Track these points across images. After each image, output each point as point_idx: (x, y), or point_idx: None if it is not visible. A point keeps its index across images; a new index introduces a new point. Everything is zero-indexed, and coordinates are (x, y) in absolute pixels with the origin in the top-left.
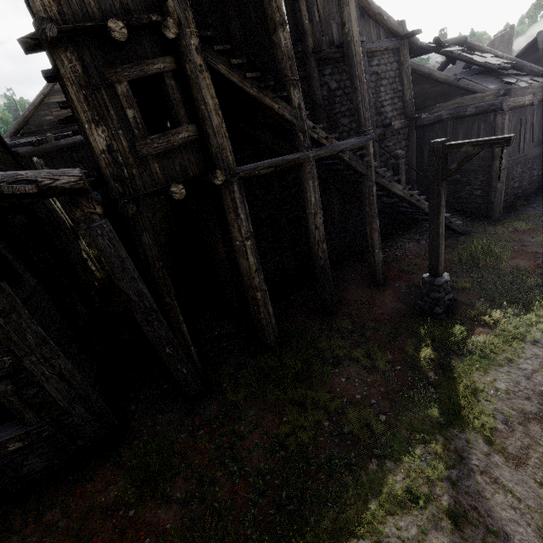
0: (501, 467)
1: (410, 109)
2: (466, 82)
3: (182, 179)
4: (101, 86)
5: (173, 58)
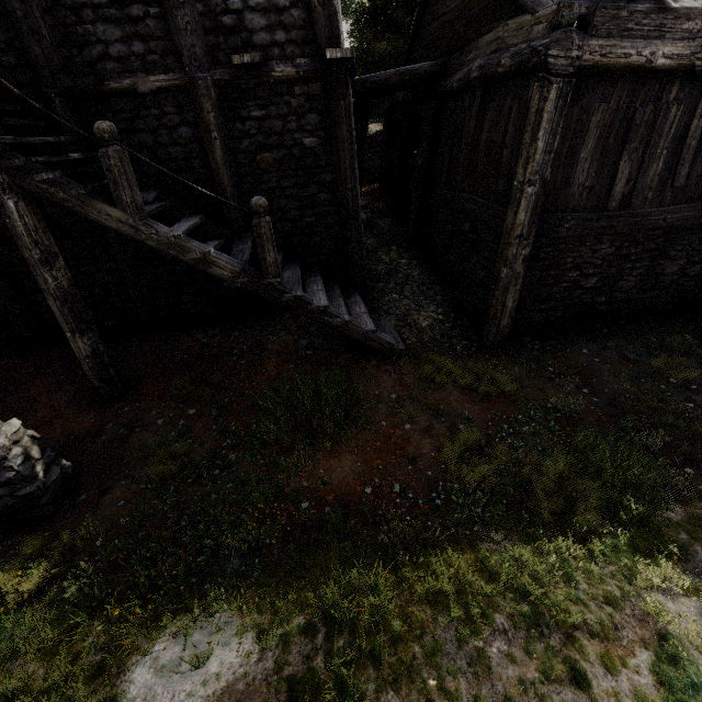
0: None
1: (322, 32)
2: None
3: None
4: None
5: None
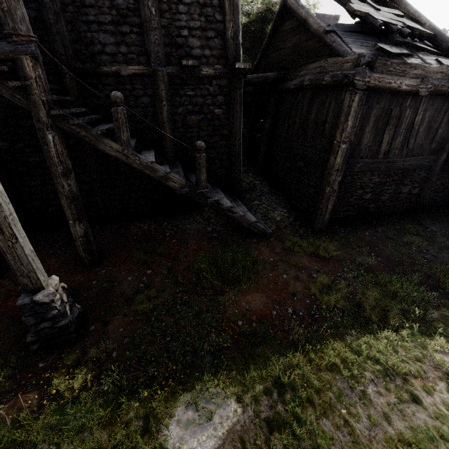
0: None
1: (231, 53)
2: (333, 38)
3: None
4: None
5: None
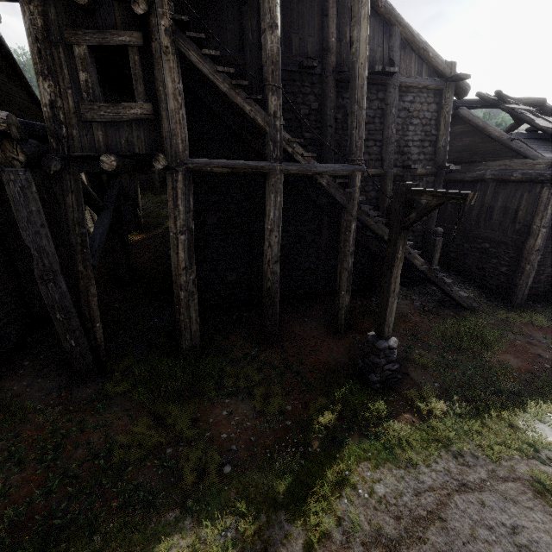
0: None
1: (441, 157)
2: (519, 144)
3: (121, 153)
4: (60, 45)
5: (142, 34)
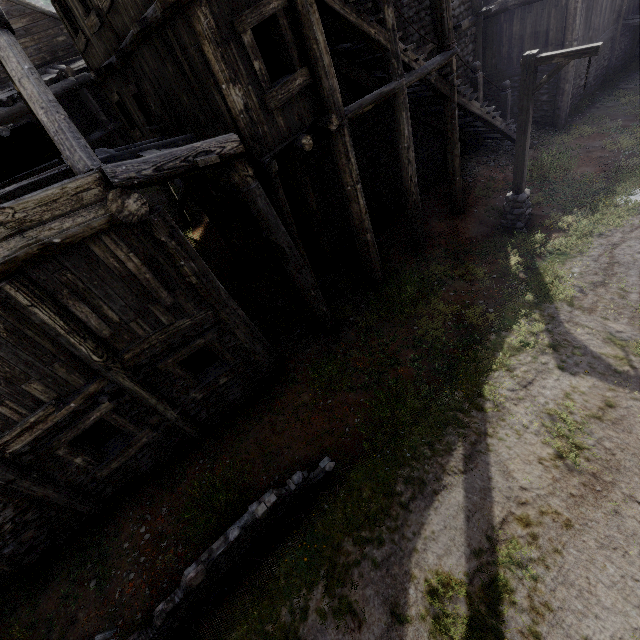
0: (580, 316)
1: (478, 1)
2: None
3: (305, 130)
4: (230, 40)
5: None
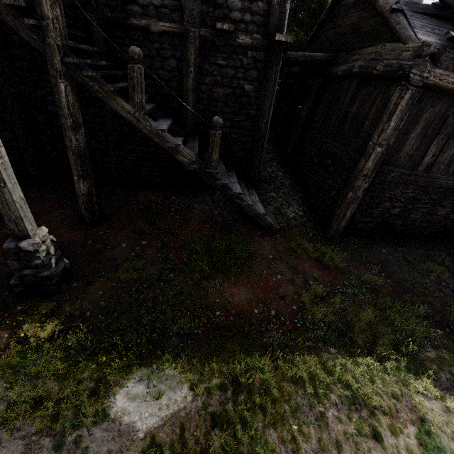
0: None
1: (274, 21)
2: (399, 18)
3: None
4: None
5: None
